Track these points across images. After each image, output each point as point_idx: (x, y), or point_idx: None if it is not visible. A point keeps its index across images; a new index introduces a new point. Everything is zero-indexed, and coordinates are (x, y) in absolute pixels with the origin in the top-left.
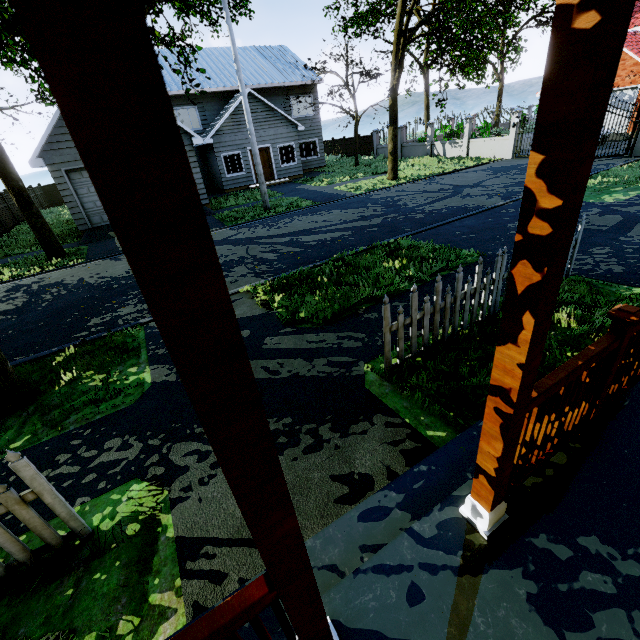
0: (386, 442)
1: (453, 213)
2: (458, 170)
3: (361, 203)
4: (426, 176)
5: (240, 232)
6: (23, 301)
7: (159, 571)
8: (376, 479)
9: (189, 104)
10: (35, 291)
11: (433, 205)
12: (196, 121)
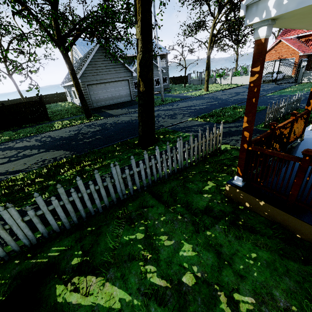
0: None
1: (243, 99)
2: (231, 88)
3: (202, 98)
4: (219, 90)
5: (161, 108)
6: (100, 127)
7: None
8: None
9: None
10: (99, 125)
11: (233, 98)
12: None
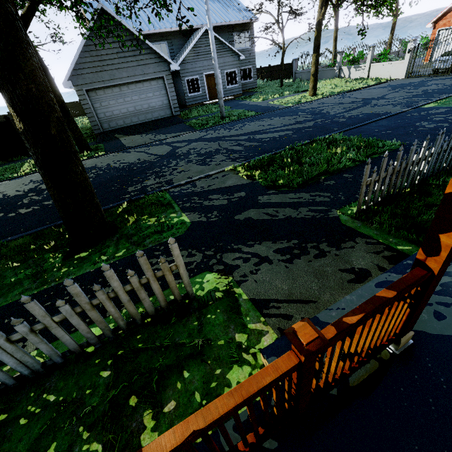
0: (370, 252)
1: (368, 117)
2: (362, 88)
3: (293, 112)
4: (338, 92)
5: (209, 133)
6: None
7: (247, 314)
8: (371, 271)
9: (161, 40)
10: None
11: (350, 112)
12: (166, 53)
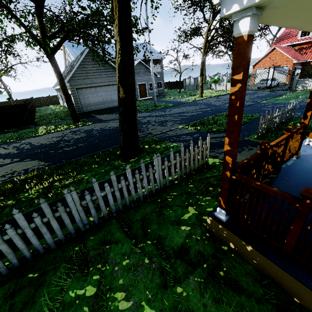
0: None
1: None
2: (225, 94)
3: (195, 104)
4: (214, 96)
5: (153, 113)
6: (85, 134)
7: None
8: None
9: None
10: (85, 131)
11: (226, 104)
12: None
